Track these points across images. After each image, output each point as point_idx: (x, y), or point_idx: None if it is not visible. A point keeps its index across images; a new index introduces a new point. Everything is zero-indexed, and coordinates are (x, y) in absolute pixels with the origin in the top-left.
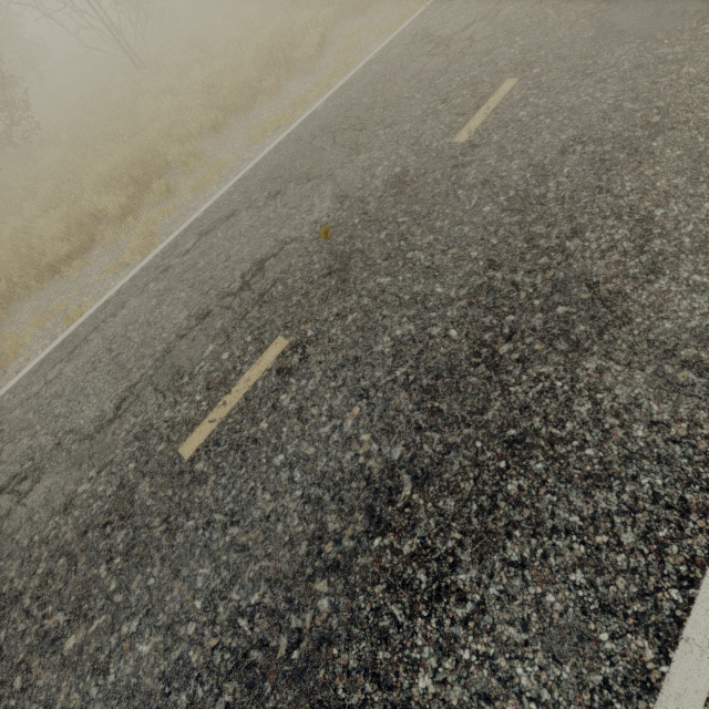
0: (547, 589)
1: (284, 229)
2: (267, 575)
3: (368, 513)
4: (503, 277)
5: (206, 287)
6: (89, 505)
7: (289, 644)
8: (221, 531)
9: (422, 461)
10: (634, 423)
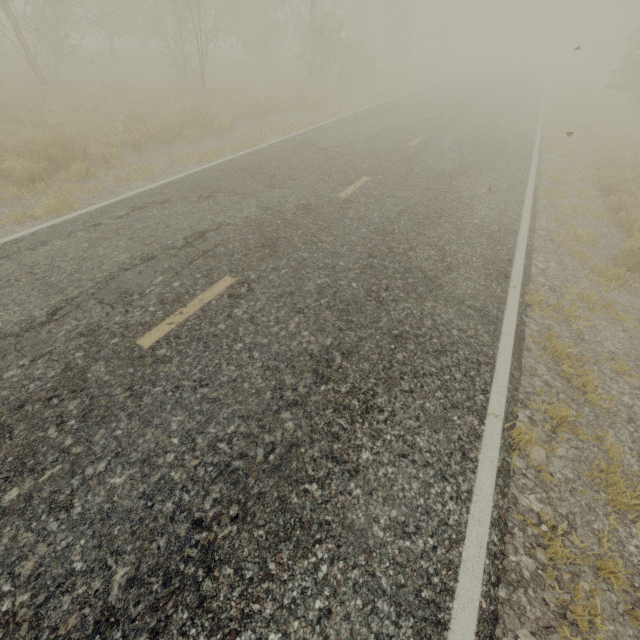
0: (426, 401)
1: (219, 217)
2: (240, 414)
3: (314, 373)
4: (378, 262)
5: (148, 241)
6: (23, 386)
7: (266, 452)
8: (191, 391)
9: (346, 345)
10: (452, 329)
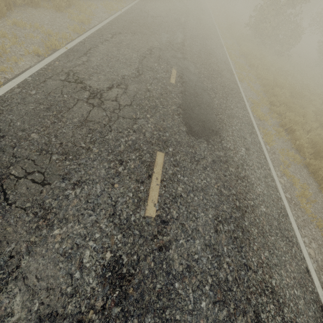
0: None
1: None
2: None
3: None
4: None
5: None
6: None
7: None
8: None
9: None
10: None
